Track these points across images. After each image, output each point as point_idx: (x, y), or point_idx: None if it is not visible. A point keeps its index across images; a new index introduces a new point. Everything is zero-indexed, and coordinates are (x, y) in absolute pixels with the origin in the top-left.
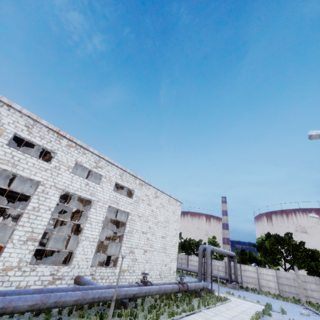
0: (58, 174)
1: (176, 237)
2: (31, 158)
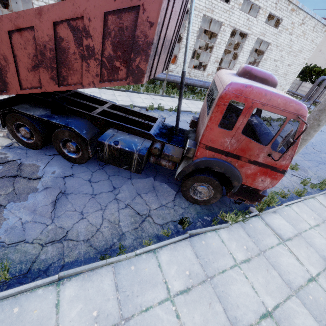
0: (232, 14)
1: (301, 66)
2: (220, 2)
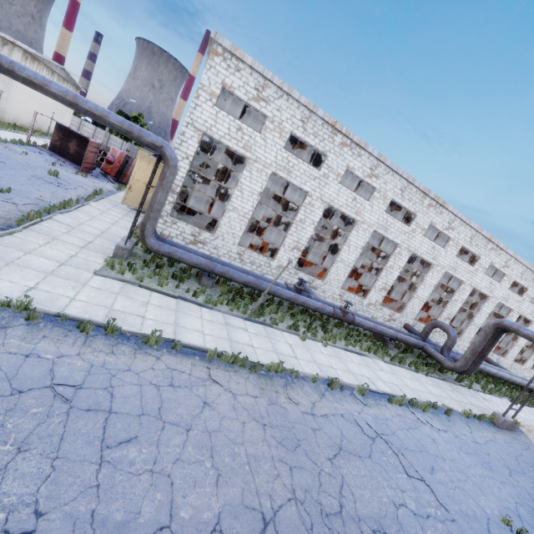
0: None
1: None
2: None
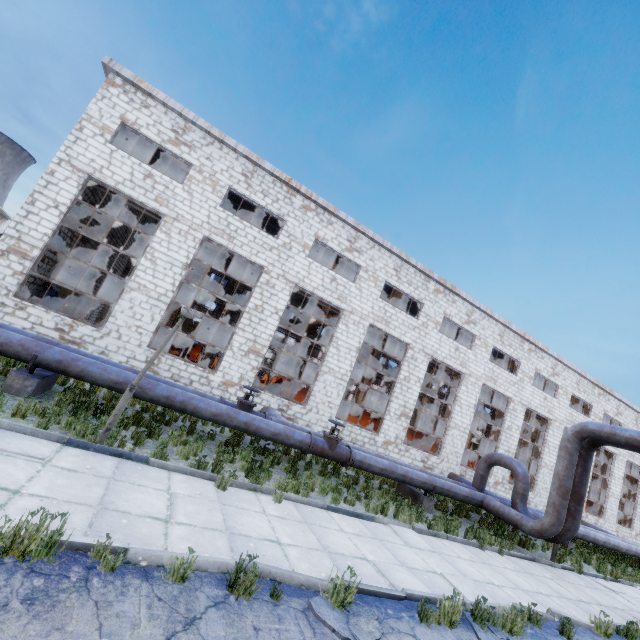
0: None
1: None
2: None
